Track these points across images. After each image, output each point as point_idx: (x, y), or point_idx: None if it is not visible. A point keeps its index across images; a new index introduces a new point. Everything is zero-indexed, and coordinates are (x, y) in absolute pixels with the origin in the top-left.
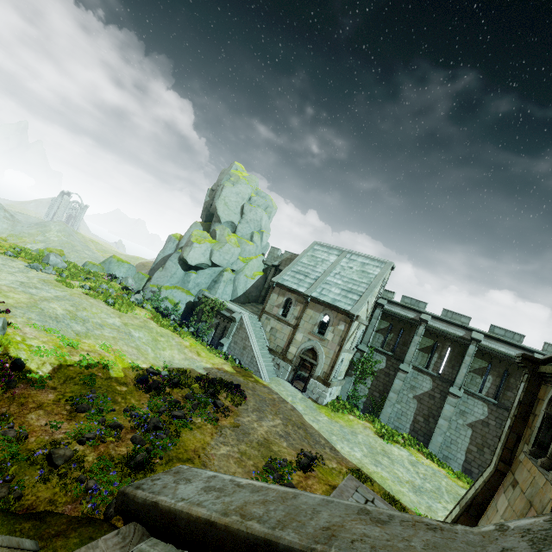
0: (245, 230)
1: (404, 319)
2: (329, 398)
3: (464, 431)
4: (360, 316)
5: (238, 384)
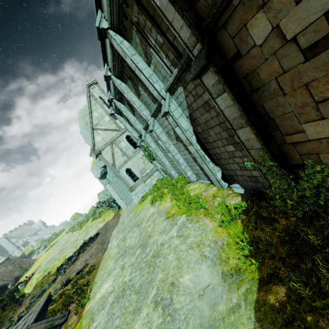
0: None
1: (118, 107)
2: (142, 193)
3: (181, 147)
4: (96, 149)
5: (95, 234)
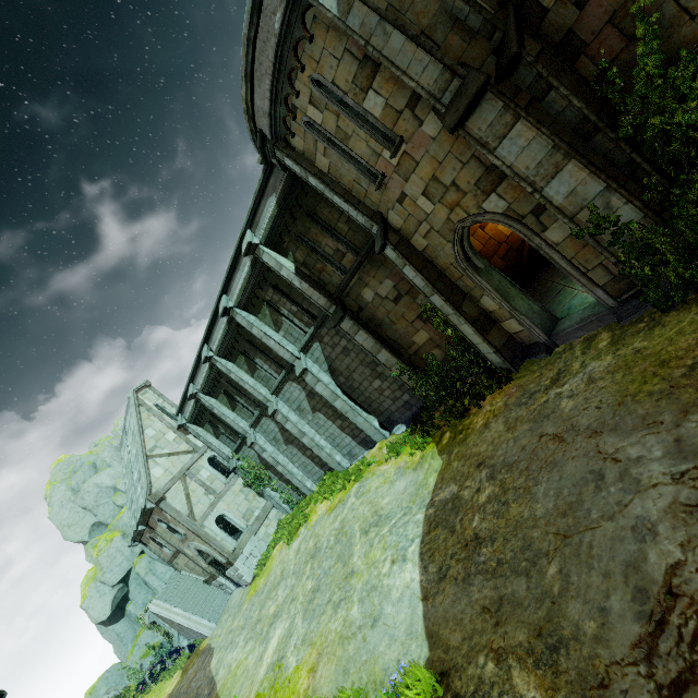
0: (107, 511)
1: (199, 408)
2: (256, 557)
3: (320, 420)
4: (157, 491)
5: None
